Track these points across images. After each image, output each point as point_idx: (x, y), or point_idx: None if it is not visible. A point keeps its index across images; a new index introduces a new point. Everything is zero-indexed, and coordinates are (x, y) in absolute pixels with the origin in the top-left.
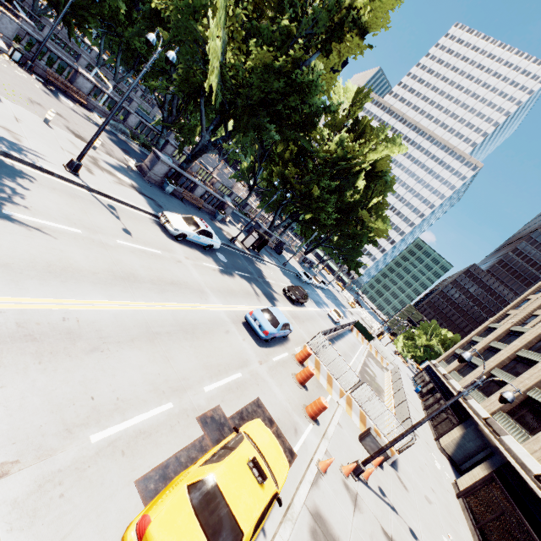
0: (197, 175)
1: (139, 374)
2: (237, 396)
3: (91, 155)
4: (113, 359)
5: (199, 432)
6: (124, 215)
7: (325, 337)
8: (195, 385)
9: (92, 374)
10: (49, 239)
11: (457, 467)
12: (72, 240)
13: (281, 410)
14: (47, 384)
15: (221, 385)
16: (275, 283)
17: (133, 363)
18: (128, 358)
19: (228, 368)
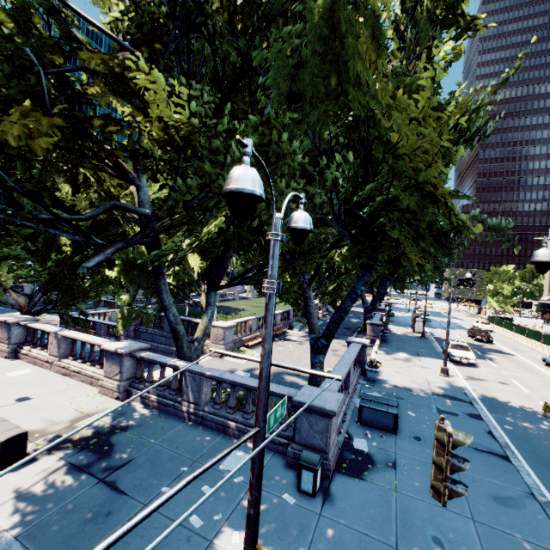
0: None
1: None
2: None
3: (390, 358)
4: None
5: None
6: (474, 376)
7: None
8: None
9: None
10: None
11: None
12: None
13: None
14: None
15: None
16: (463, 339)
17: None
18: None
19: None
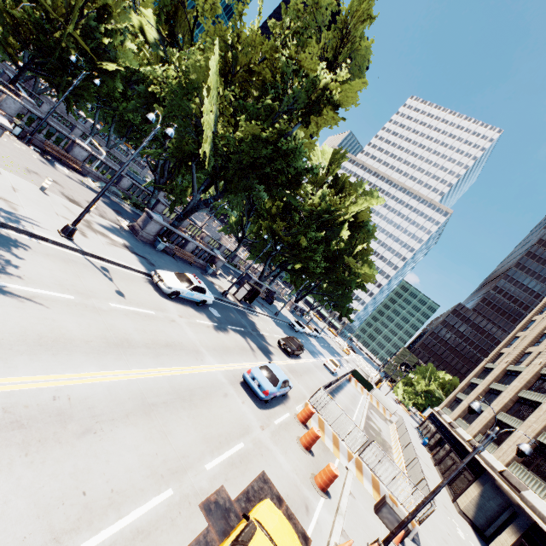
0: (187, 230)
1: (135, 457)
2: (241, 471)
3: (85, 218)
4: (107, 441)
5: (202, 523)
6: (117, 277)
7: (326, 392)
8: (196, 464)
9: (84, 462)
10: (41, 308)
11: (481, 533)
12: (64, 307)
13: (288, 484)
14: (34, 480)
15: (224, 459)
16: (270, 335)
17: (128, 443)
18: (122, 438)
19: (229, 438)
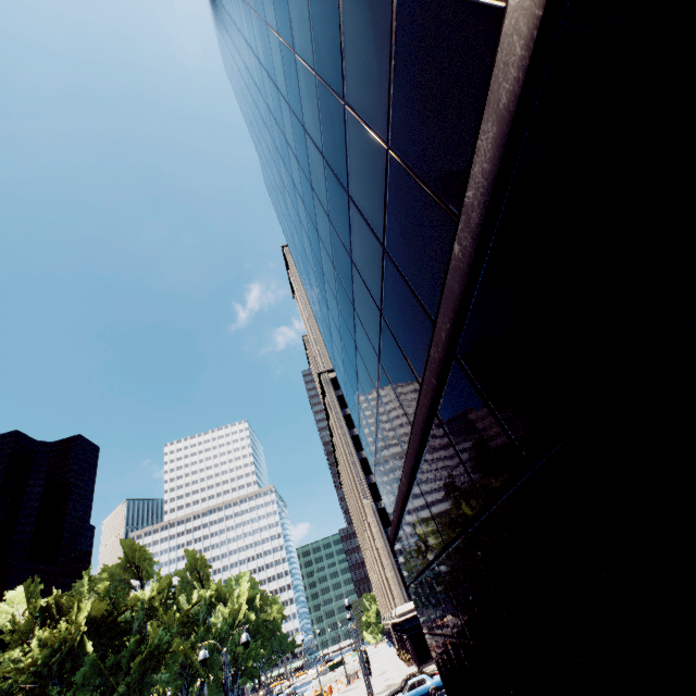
0: None
1: None
2: None
3: None
4: None
5: None
6: None
7: (314, 679)
8: None
9: None
10: None
11: None
12: None
13: None
14: None
15: None
16: None
17: None
18: None
19: None
